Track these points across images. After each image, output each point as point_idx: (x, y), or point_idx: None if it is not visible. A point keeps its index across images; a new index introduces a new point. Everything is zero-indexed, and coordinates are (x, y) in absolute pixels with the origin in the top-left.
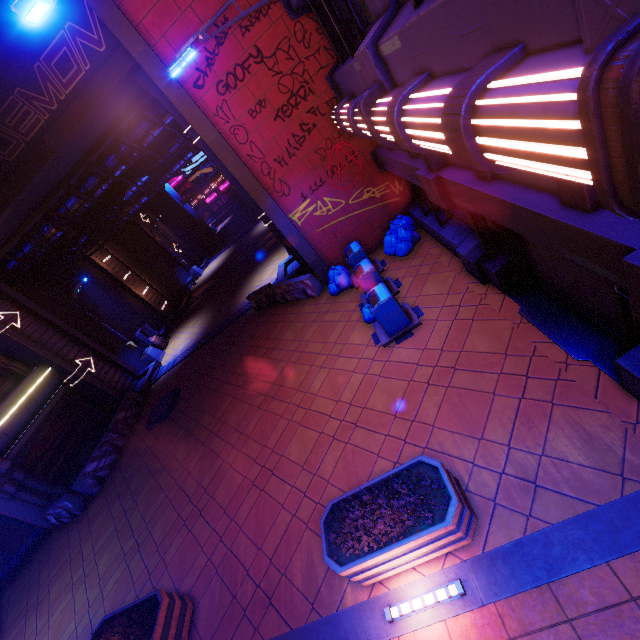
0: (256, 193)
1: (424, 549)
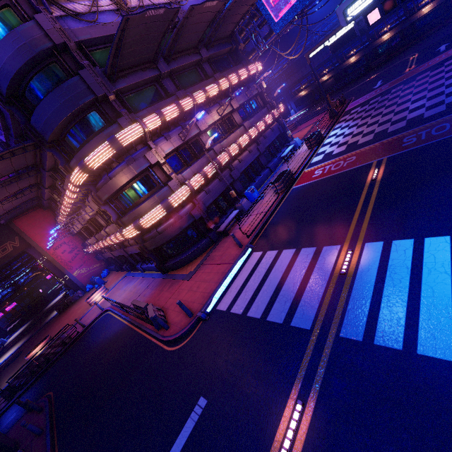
0: (63, 269)
1: (100, 293)
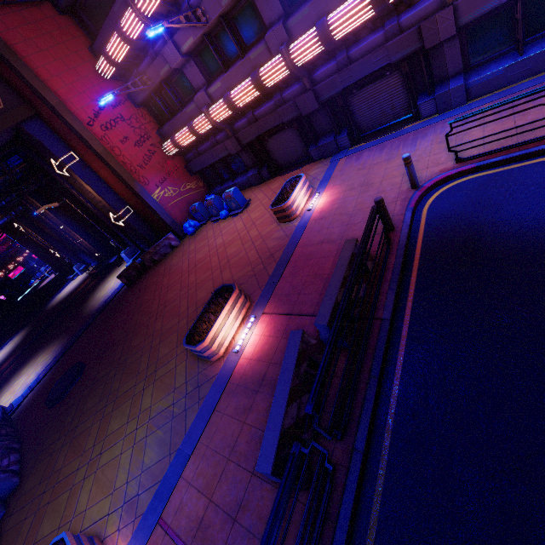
0: (131, 181)
1: (304, 190)
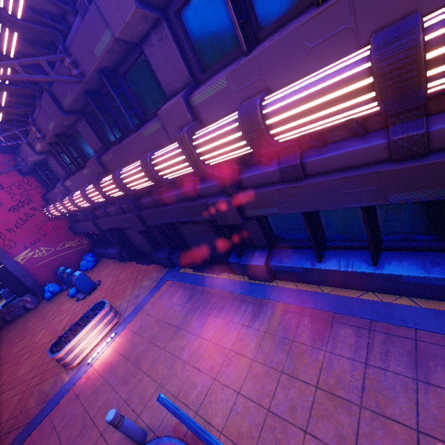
0: None
1: (99, 327)
